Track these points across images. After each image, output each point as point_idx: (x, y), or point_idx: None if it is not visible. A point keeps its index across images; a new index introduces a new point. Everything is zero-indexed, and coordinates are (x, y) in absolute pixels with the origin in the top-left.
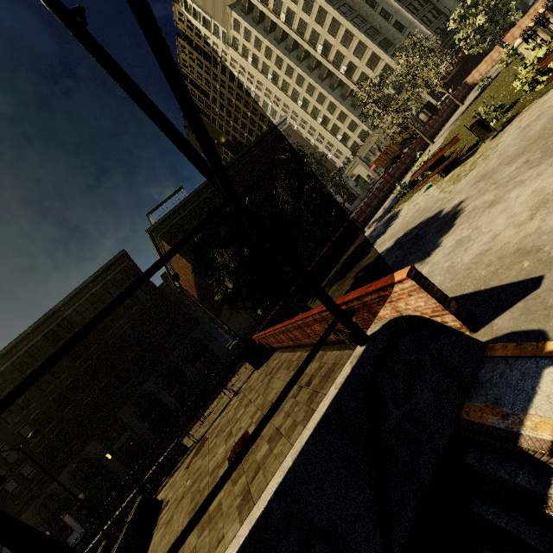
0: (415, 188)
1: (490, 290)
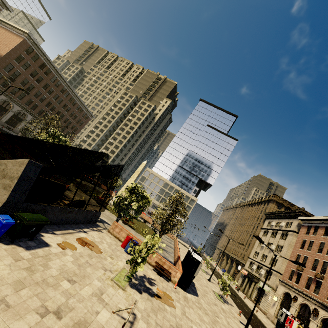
0: (71, 180)
1: (65, 195)
